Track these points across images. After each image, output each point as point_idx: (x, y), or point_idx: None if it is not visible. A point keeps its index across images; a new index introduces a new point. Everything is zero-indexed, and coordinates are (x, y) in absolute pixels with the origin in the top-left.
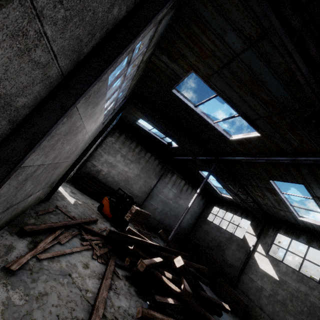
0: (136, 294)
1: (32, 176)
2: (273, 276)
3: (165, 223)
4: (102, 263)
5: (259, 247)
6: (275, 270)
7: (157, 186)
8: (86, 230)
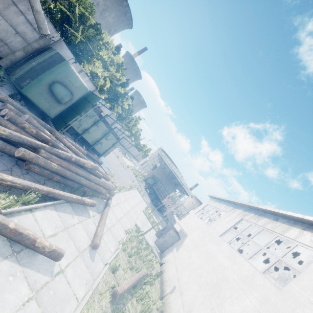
0: None
1: None
2: None
3: None
4: None
5: None
6: None
7: None
8: None
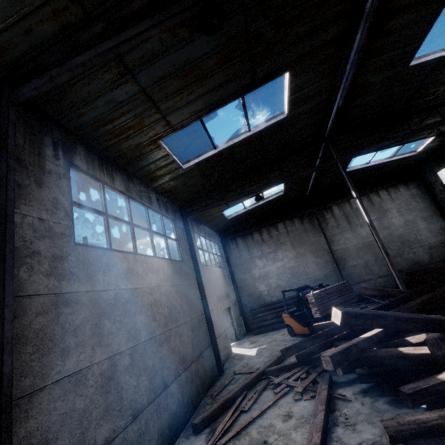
0: (390, 407)
1: (119, 370)
2: None
3: (402, 267)
4: (313, 397)
5: None
6: None
7: (331, 241)
8: (276, 372)
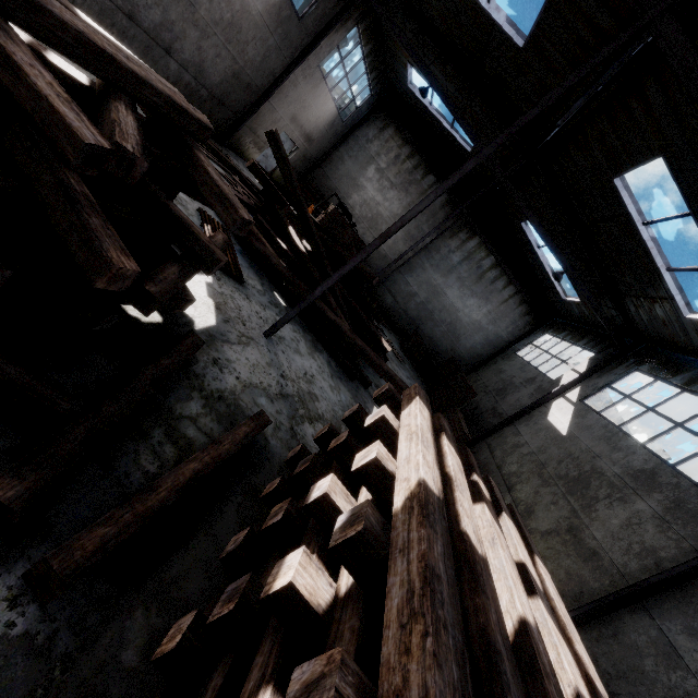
0: None
1: None
2: (559, 430)
3: (423, 329)
4: None
5: (574, 391)
6: (572, 422)
7: (430, 250)
8: (244, 183)
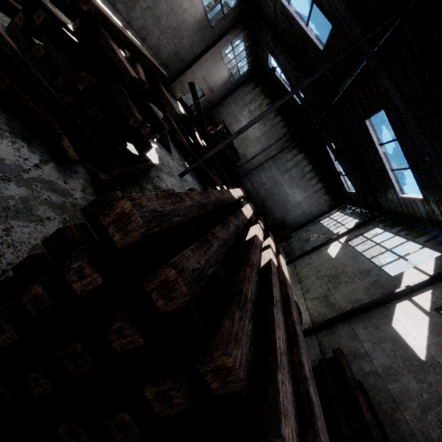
0: None
1: (139, 3)
2: (331, 256)
3: (267, 204)
4: None
5: (344, 238)
6: (339, 252)
7: (275, 159)
8: None
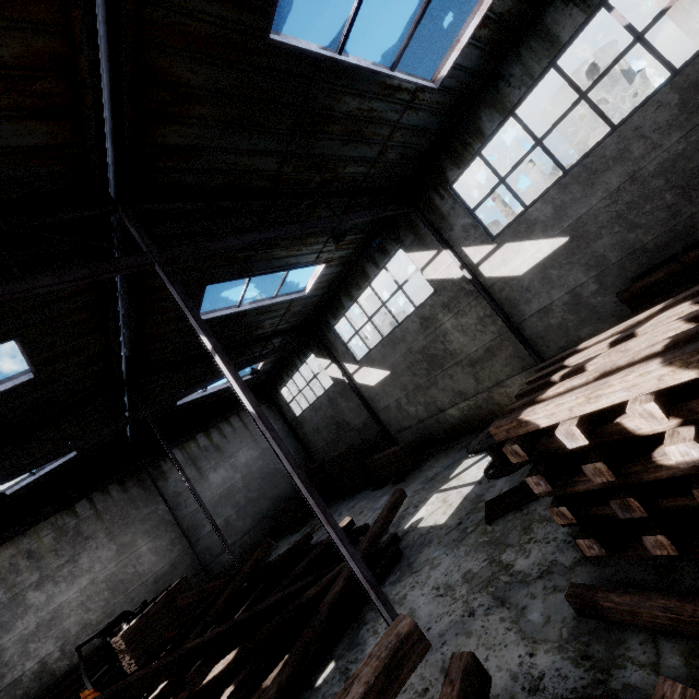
0: None
1: None
2: (386, 376)
3: (268, 509)
4: None
5: (348, 367)
6: (378, 367)
7: (176, 504)
8: None
